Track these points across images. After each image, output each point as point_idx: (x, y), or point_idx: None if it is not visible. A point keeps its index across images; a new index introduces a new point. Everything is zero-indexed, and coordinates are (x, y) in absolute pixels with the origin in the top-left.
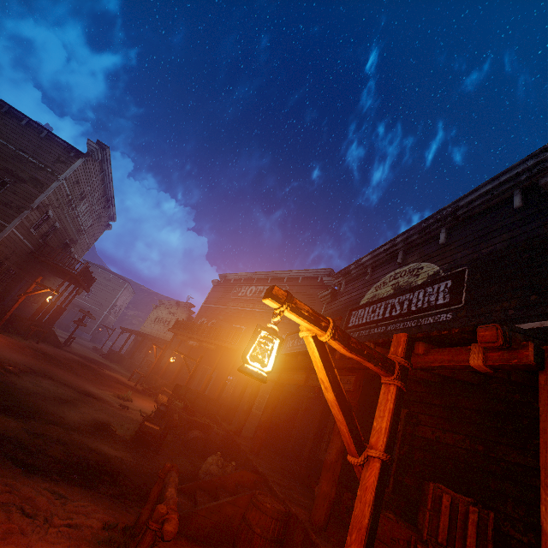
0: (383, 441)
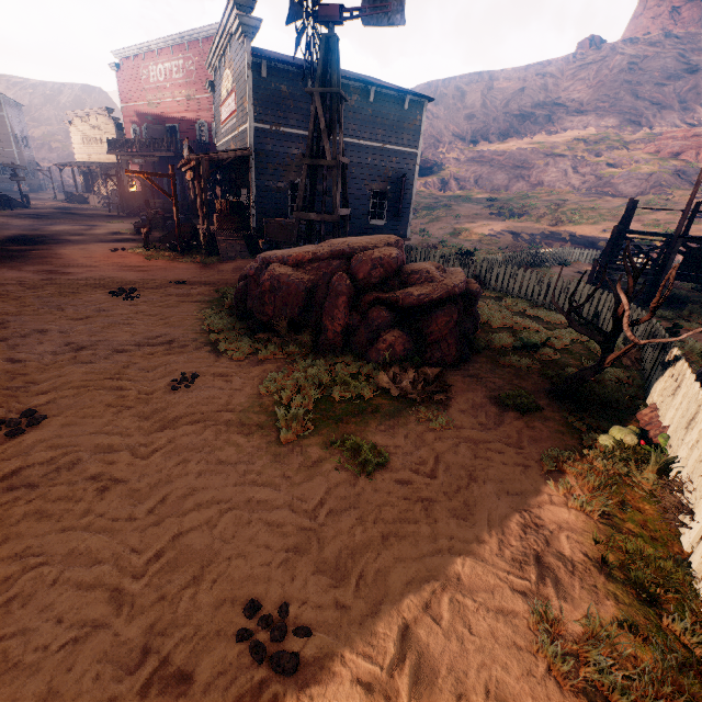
0: (173, 194)
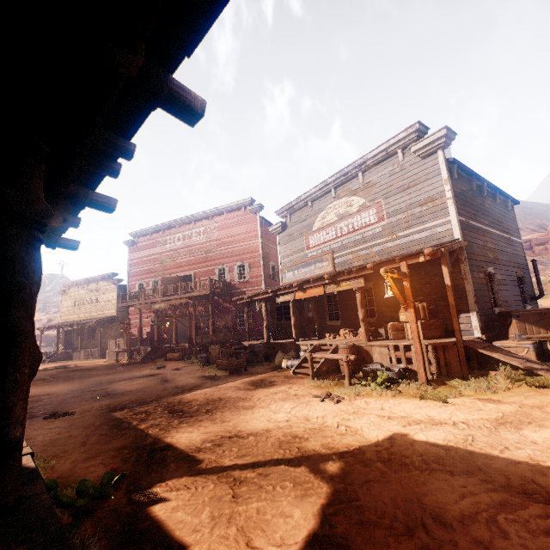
0: (411, 297)
